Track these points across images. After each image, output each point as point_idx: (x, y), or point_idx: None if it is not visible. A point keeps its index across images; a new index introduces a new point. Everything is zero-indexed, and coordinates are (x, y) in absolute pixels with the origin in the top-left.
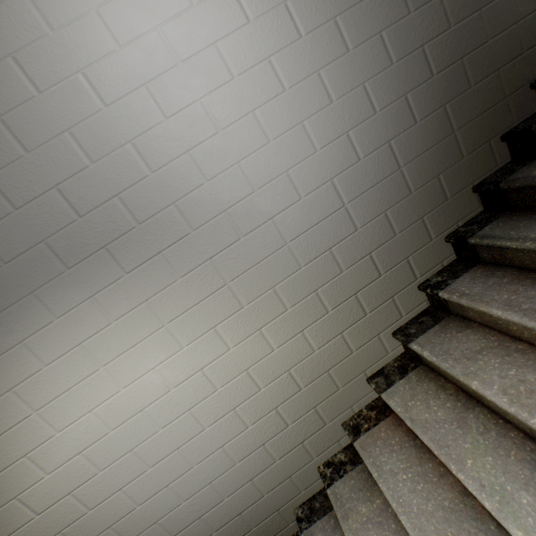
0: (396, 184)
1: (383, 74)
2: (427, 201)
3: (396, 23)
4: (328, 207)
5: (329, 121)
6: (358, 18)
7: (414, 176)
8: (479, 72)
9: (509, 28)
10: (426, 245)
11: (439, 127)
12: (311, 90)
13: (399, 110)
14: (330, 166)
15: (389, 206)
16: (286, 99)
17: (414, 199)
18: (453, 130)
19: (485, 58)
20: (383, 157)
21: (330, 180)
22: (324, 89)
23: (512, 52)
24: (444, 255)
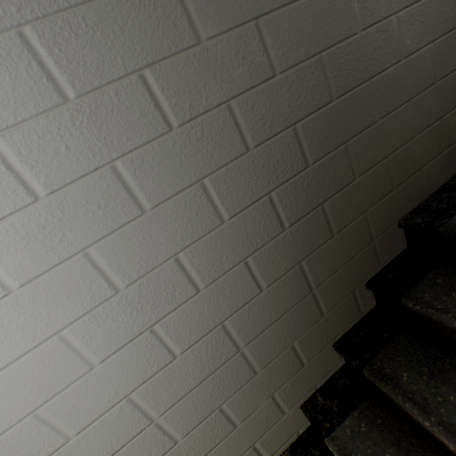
0: (235, 369)
1: (210, 237)
2: (278, 375)
3: (227, 163)
4: (125, 432)
5: (115, 319)
6: (160, 159)
7: (261, 352)
8: (344, 216)
9: (380, 163)
10: (278, 422)
11: (293, 289)
12: (72, 281)
13: (237, 280)
14: (123, 379)
15: (226, 397)
16: (17, 303)
17: (262, 378)
18: (311, 288)
19: (351, 199)
20: (215, 342)
21: (125, 397)
22: (100, 274)
23: (381, 189)
24: (300, 423)
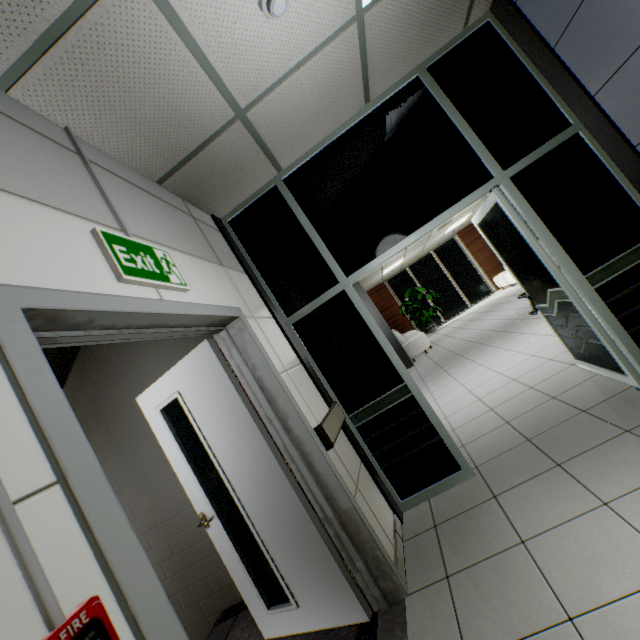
0: None
1: None
2: None
3: None
4: None
5: None
6: None
7: None
8: (188, 601)
9: (203, 579)
10: None
11: None
12: None
13: None
14: None
15: None
16: None
17: None
18: None
19: (190, 594)
20: None
21: None
22: None
23: (207, 592)
24: None
